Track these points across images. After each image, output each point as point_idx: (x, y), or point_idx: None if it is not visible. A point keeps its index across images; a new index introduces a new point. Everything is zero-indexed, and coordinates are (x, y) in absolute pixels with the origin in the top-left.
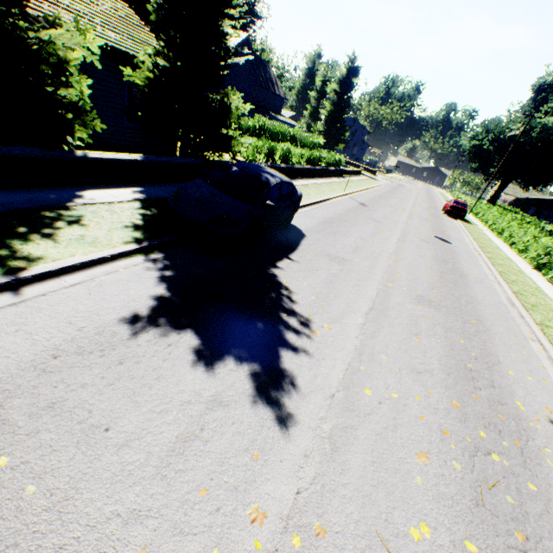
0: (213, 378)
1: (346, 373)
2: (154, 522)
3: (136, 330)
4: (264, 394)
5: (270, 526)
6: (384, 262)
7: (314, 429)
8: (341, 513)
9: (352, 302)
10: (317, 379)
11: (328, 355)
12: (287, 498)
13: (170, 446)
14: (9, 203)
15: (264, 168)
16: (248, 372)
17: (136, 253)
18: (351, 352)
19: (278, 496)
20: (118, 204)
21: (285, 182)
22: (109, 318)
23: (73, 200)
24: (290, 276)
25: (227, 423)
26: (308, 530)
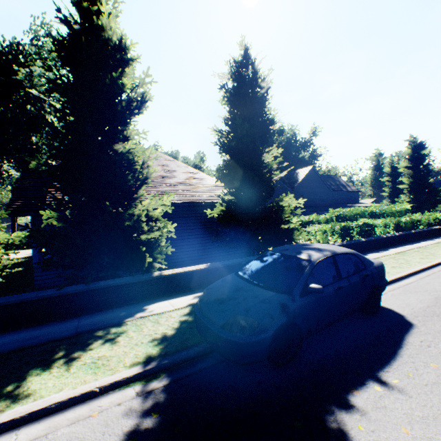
0: None
1: None
2: None
3: None
4: None
5: None
6: None
7: None
8: None
9: None
10: None
11: None
12: None
13: None
14: (85, 325)
15: (310, 245)
16: None
17: (137, 379)
18: None
19: None
20: (169, 312)
21: (341, 253)
22: None
23: (134, 315)
24: (384, 440)
25: None
26: None
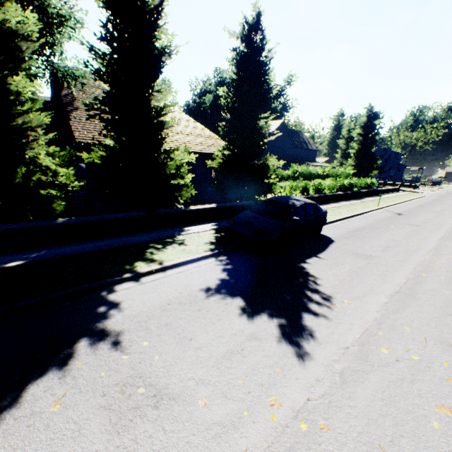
0: (252, 323)
1: (363, 335)
2: (211, 387)
3: (208, 295)
4: (287, 337)
5: (284, 412)
6: (418, 257)
7: (327, 366)
8: (345, 423)
9: (376, 286)
10: (333, 335)
11: (346, 321)
12: (298, 400)
13: (223, 354)
14: (153, 237)
15: (292, 197)
16: (276, 324)
17: (211, 257)
18: (369, 321)
19: (292, 397)
20: (202, 232)
21: (308, 203)
22: (194, 288)
23: (180, 233)
24: (317, 268)
25: (259, 349)
26: (314, 423)
